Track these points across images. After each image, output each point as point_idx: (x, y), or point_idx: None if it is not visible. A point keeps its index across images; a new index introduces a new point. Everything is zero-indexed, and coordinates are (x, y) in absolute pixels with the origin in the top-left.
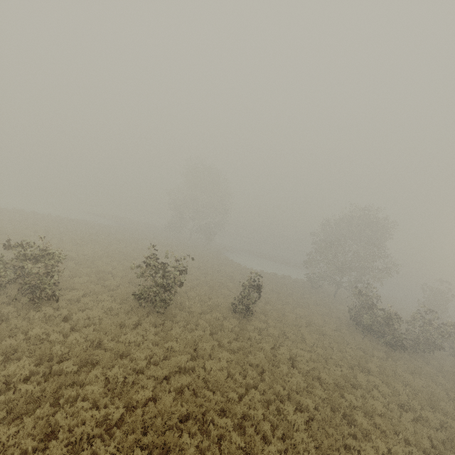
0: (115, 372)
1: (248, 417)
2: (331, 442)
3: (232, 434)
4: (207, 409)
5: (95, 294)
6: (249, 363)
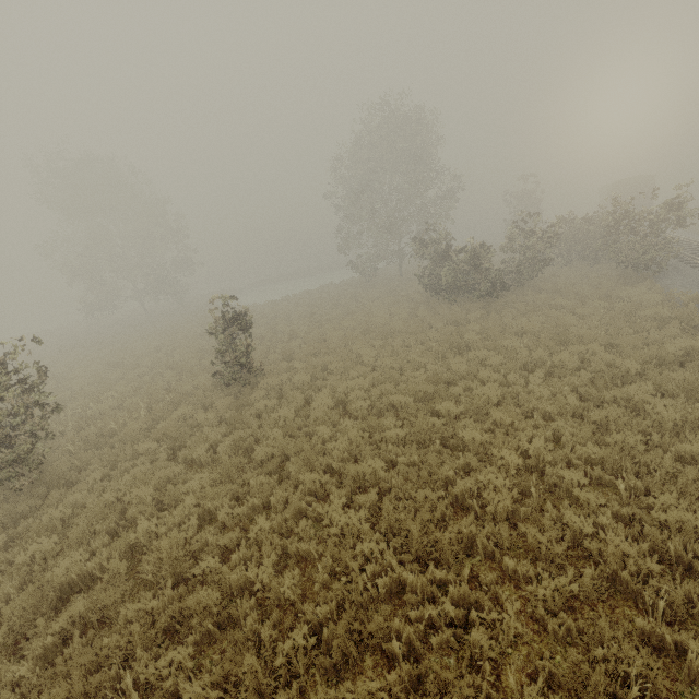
0: None
1: (245, 592)
2: (424, 519)
3: (183, 685)
4: (131, 653)
5: None
6: (259, 462)
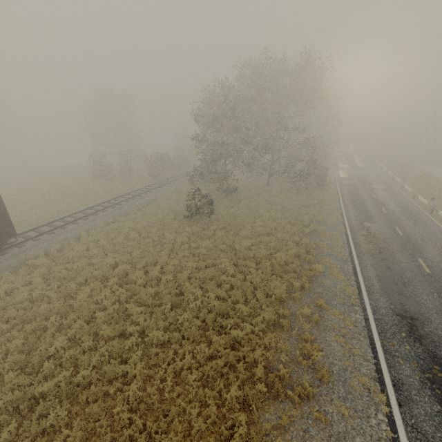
0: None
1: None
2: None
3: None
4: None
5: None
6: None
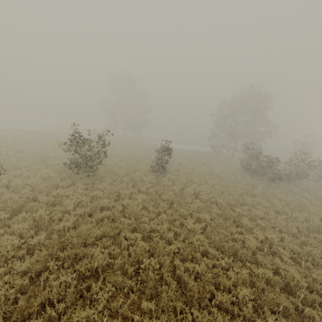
0: (41, 214)
1: (156, 231)
2: (221, 237)
3: (139, 241)
4: (122, 230)
5: (38, 171)
6: (162, 200)
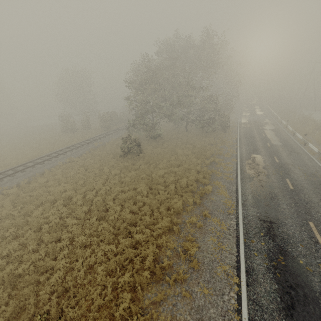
0: None
1: None
2: None
3: None
4: None
5: None
6: None
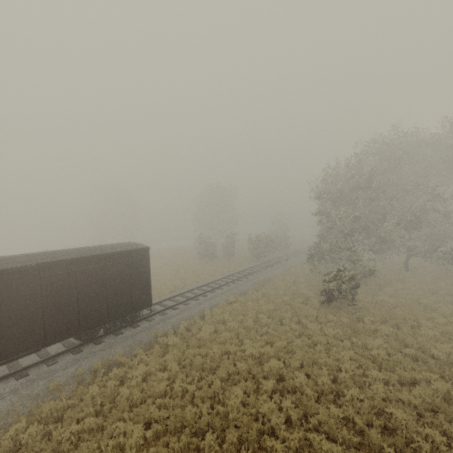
0: None
1: None
2: None
3: None
4: None
5: None
6: None
